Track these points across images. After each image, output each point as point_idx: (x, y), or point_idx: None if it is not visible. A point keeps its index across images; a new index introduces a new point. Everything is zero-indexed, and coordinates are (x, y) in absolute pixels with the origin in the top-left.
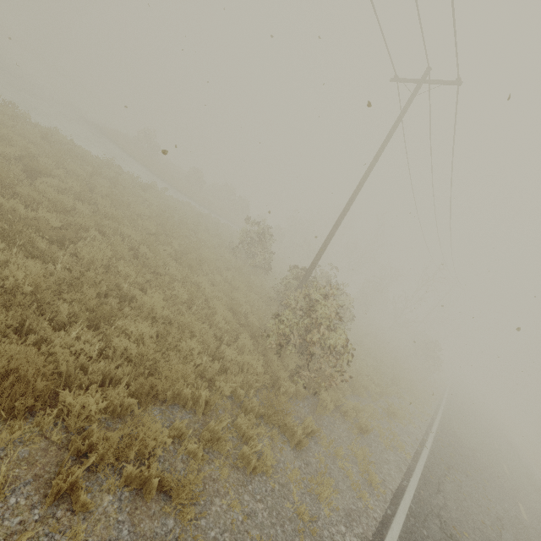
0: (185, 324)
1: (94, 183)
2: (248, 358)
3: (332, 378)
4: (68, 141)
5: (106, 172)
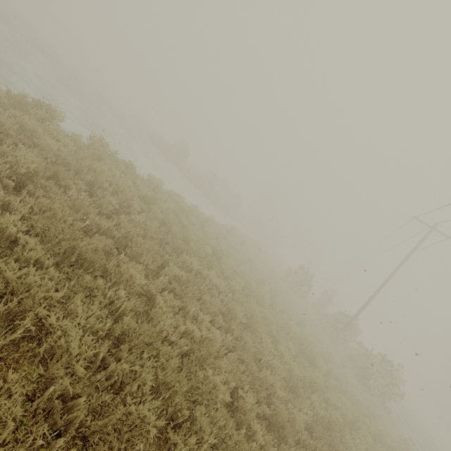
0: (367, 404)
1: (263, 280)
2: (381, 412)
3: (386, 401)
4: (222, 230)
5: (243, 251)
